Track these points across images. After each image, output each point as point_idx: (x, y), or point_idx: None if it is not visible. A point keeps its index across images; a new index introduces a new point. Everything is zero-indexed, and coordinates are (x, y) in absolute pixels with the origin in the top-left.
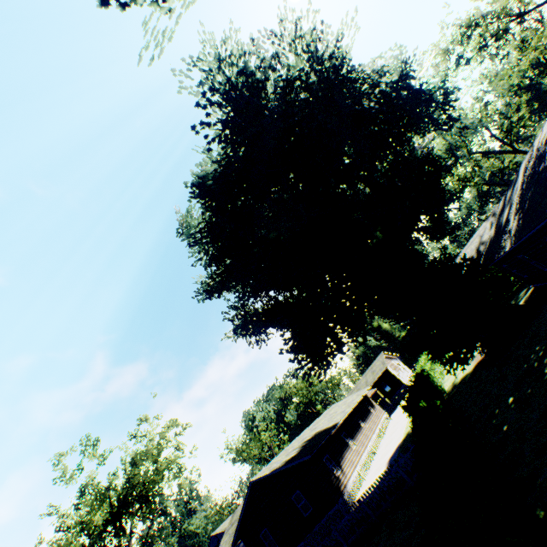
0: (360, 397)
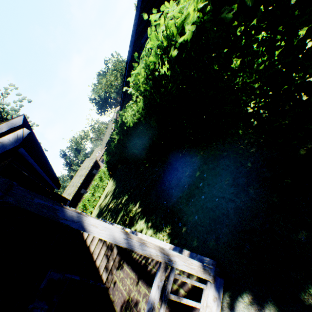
0: (82, 179)
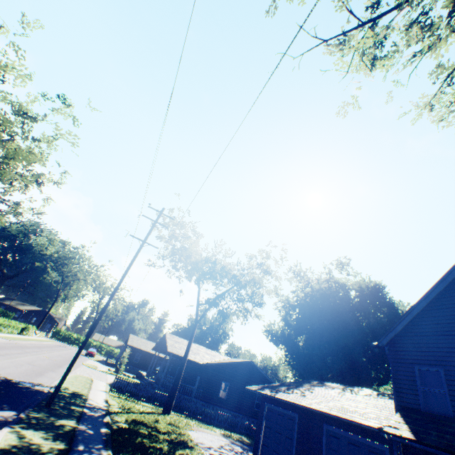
0: None
